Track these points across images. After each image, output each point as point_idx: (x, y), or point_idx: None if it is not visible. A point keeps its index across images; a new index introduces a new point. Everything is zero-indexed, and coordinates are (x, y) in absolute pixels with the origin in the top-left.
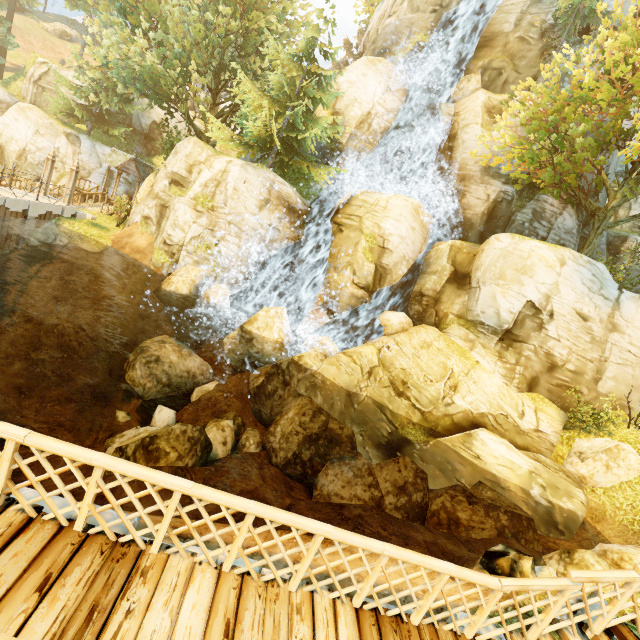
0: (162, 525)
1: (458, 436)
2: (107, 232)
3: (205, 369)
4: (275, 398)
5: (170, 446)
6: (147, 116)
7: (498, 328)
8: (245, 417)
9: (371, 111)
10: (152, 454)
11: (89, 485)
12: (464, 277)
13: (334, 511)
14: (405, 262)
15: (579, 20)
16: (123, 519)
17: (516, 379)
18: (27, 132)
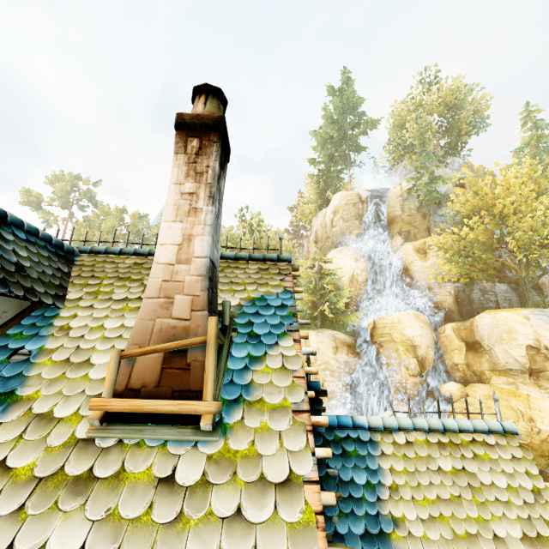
0: None
1: None
2: None
3: None
4: None
5: None
6: None
7: (523, 369)
8: None
9: (353, 273)
10: None
11: None
12: (474, 344)
13: None
14: (430, 348)
15: (433, 201)
16: None
17: None
18: None
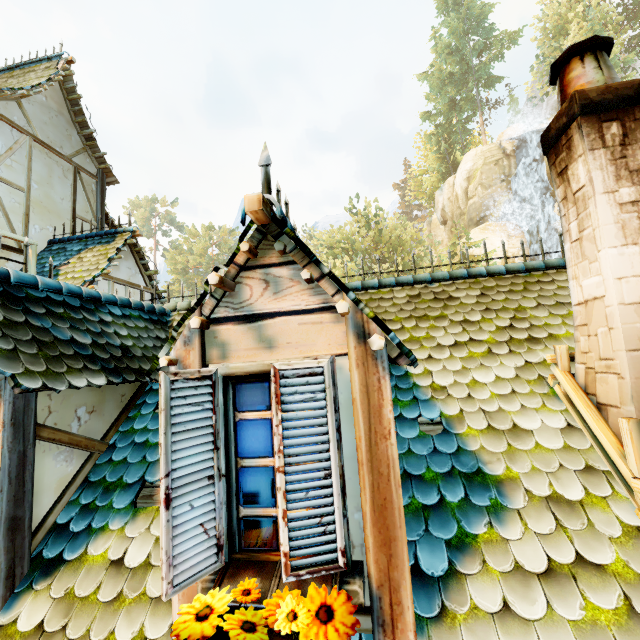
0: None
1: None
2: None
3: None
4: None
5: None
6: None
7: None
8: None
9: (507, 255)
10: None
11: None
12: None
13: None
14: None
15: None
16: None
17: None
18: None
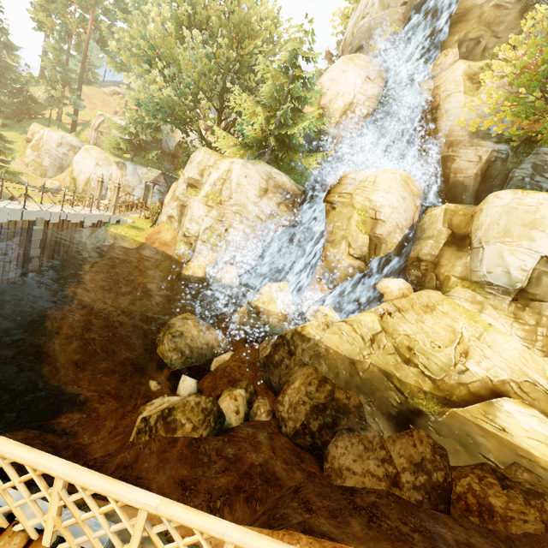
0: (130, 547)
1: (477, 406)
2: (142, 232)
3: (221, 341)
4: (282, 367)
5: (185, 417)
6: (173, 140)
7: (510, 288)
8: (257, 385)
9: (353, 100)
10: (170, 425)
11: (52, 497)
12: (463, 239)
13: (345, 497)
14: (399, 230)
15: None
16: (89, 537)
17: (539, 341)
18: (90, 165)
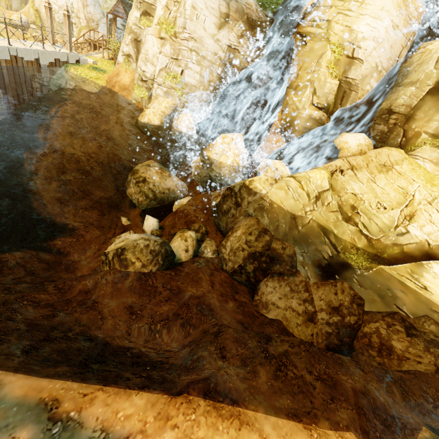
0: None
1: (406, 266)
2: (104, 74)
3: (181, 187)
4: (229, 216)
5: (135, 257)
6: None
7: None
8: (208, 227)
9: None
10: (123, 262)
11: None
12: None
13: (259, 345)
14: (376, 74)
15: None
16: None
17: None
18: None
